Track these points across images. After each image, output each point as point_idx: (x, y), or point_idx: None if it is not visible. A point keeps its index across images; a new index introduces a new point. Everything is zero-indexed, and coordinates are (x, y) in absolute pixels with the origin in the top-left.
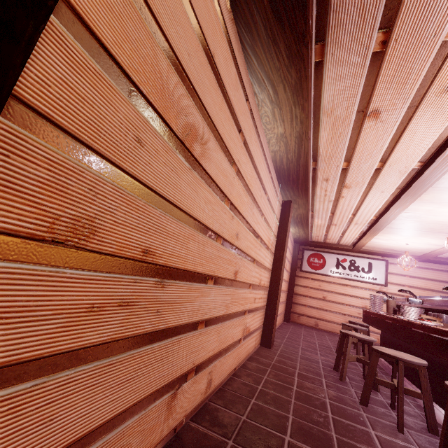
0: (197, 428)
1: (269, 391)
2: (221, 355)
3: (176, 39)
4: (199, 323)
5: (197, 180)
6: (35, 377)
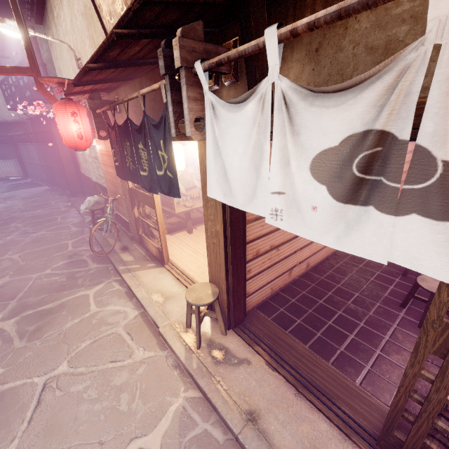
0: (302, 279)
1: (342, 267)
2: (313, 255)
3: None
4: (296, 251)
5: None
6: (258, 275)
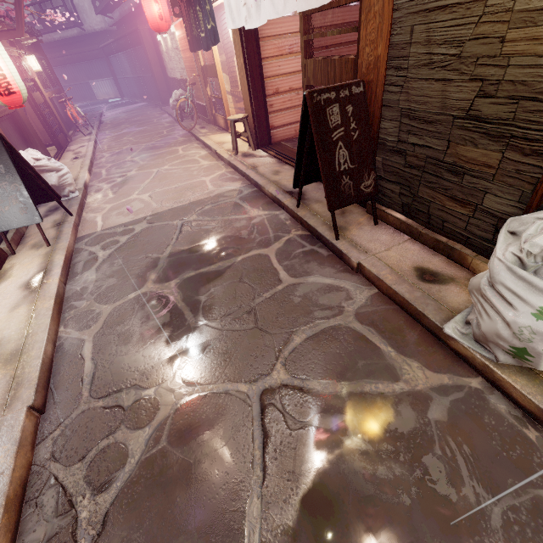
0: None
1: None
2: None
3: (277, 31)
4: None
5: (299, 58)
6: (280, 112)
